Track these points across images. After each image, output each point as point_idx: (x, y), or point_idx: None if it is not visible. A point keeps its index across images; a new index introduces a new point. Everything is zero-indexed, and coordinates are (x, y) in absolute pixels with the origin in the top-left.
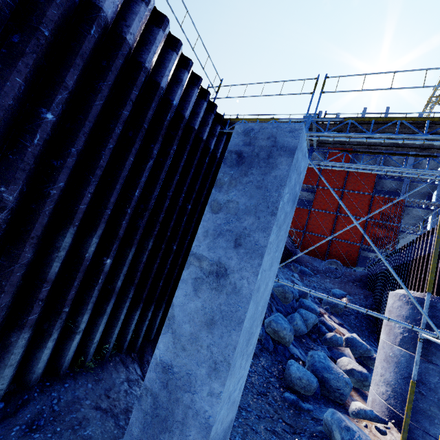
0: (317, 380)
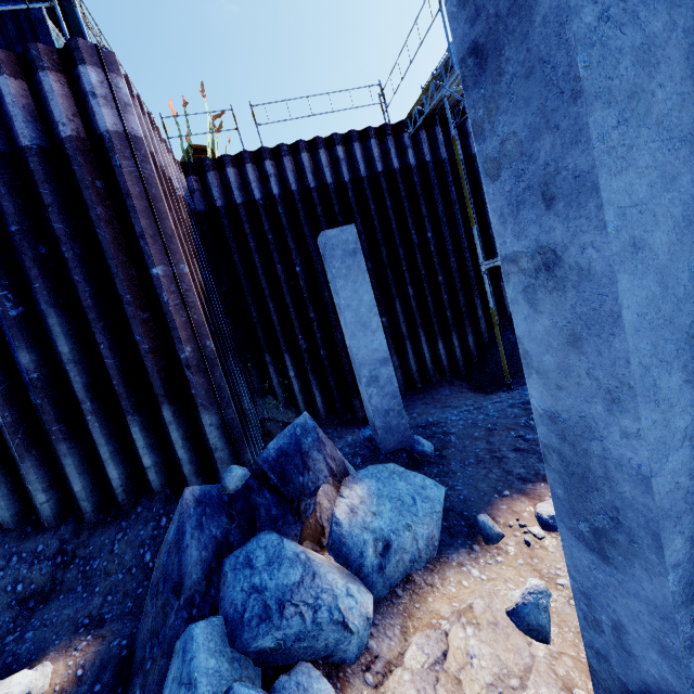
0: None
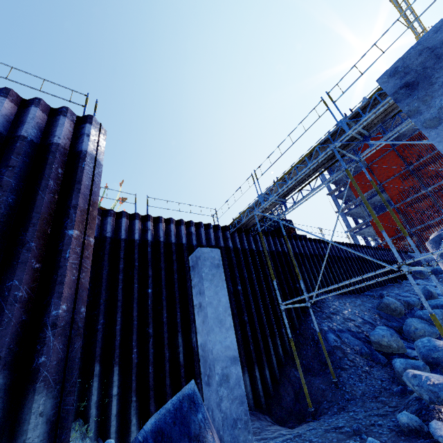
0: (423, 363)
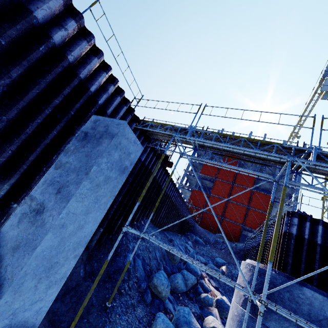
0: None
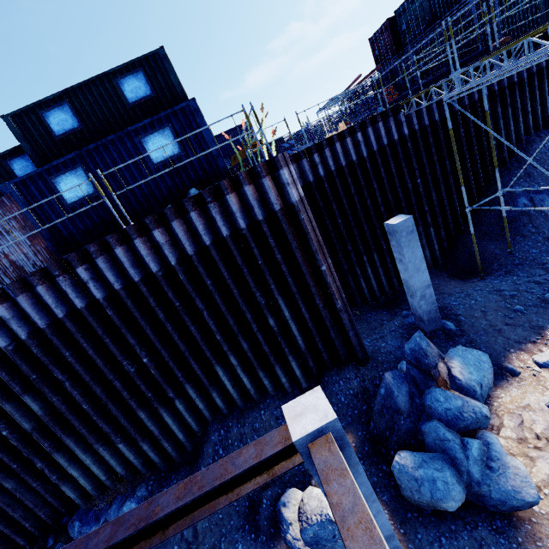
0: None
